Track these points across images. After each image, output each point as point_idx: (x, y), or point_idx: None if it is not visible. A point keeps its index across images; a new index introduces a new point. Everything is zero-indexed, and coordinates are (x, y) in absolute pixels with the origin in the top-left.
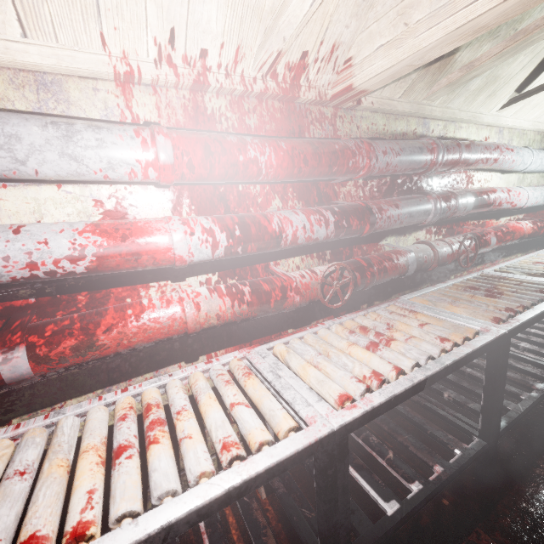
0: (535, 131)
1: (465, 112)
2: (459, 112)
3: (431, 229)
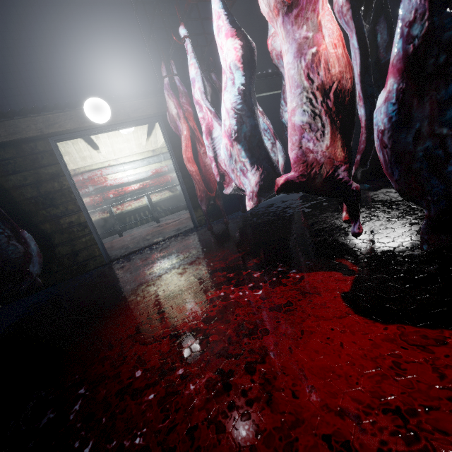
0: (141, 152)
1: (88, 163)
2: (85, 164)
3: (92, 196)
